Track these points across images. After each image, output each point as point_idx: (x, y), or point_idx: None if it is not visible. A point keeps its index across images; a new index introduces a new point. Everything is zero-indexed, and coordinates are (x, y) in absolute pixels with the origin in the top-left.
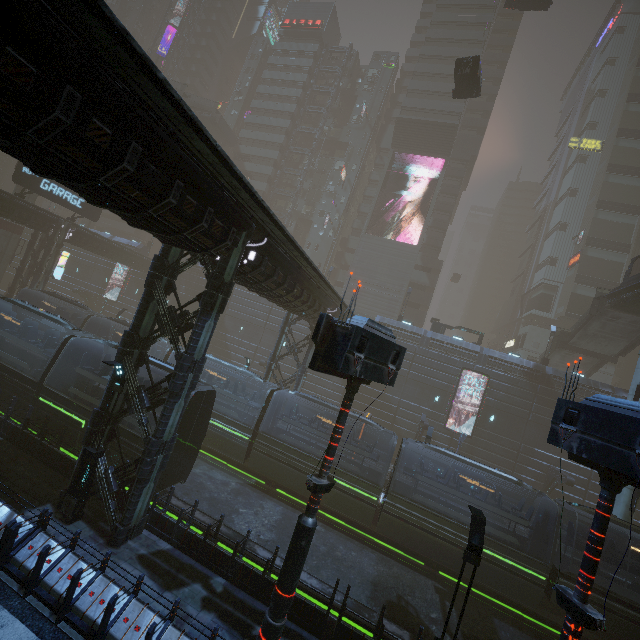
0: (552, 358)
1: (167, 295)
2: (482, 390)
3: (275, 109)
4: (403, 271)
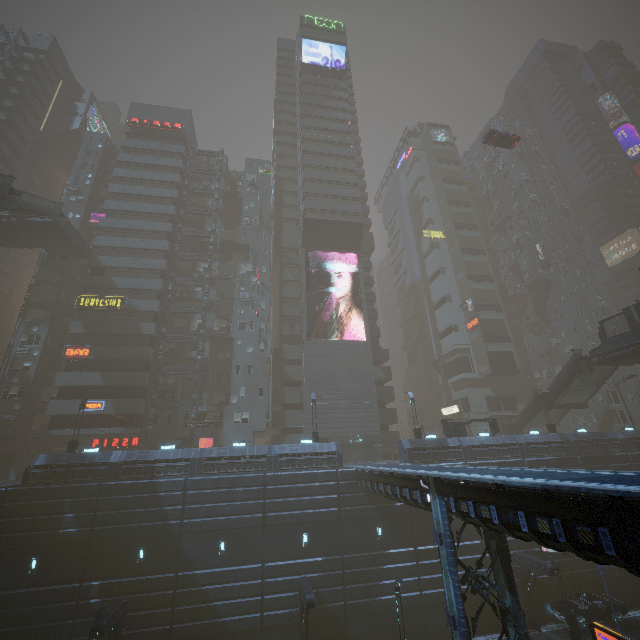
0: (534, 419)
1: (28, 549)
2: None
3: (145, 211)
4: (364, 371)
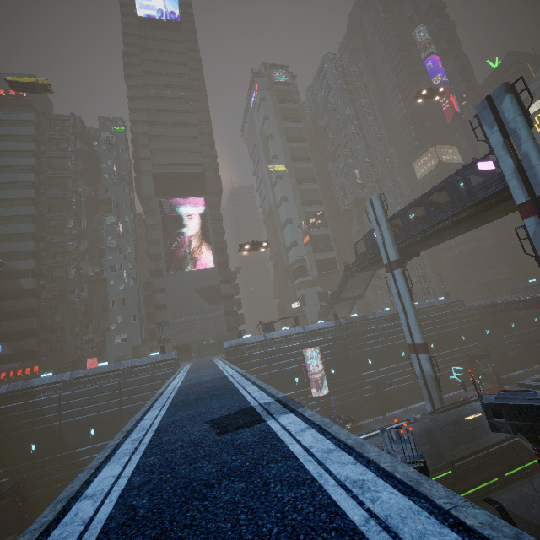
0: (333, 309)
1: None
2: (319, 356)
3: (6, 181)
4: (214, 291)
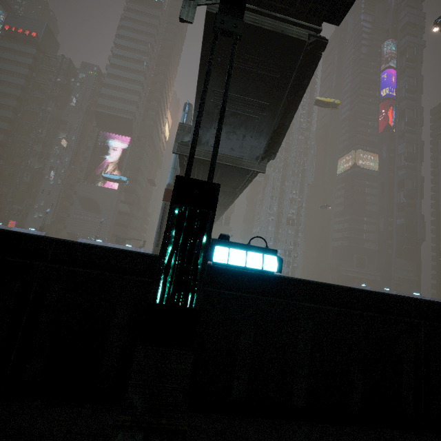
0: None
1: None
2: None
3: (2, 91)
4: (110, 205)
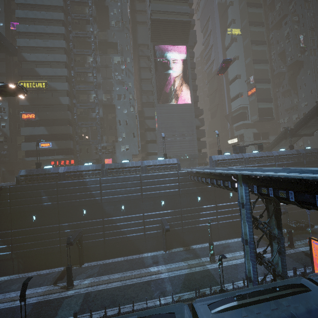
0: (280, 143)
1: (29, 212)
2: None
3: (44, 18)
4: (190, 121)
